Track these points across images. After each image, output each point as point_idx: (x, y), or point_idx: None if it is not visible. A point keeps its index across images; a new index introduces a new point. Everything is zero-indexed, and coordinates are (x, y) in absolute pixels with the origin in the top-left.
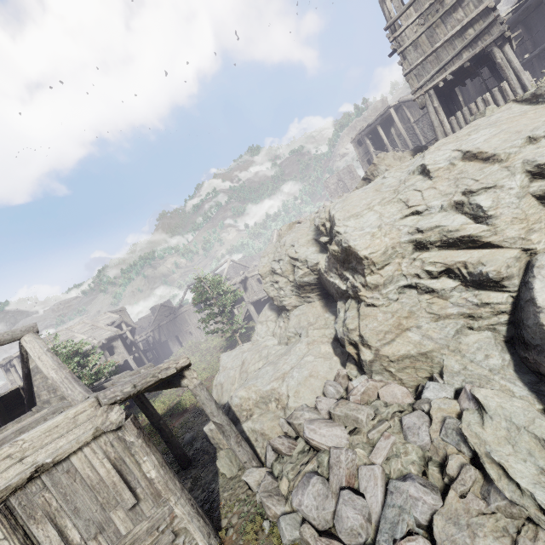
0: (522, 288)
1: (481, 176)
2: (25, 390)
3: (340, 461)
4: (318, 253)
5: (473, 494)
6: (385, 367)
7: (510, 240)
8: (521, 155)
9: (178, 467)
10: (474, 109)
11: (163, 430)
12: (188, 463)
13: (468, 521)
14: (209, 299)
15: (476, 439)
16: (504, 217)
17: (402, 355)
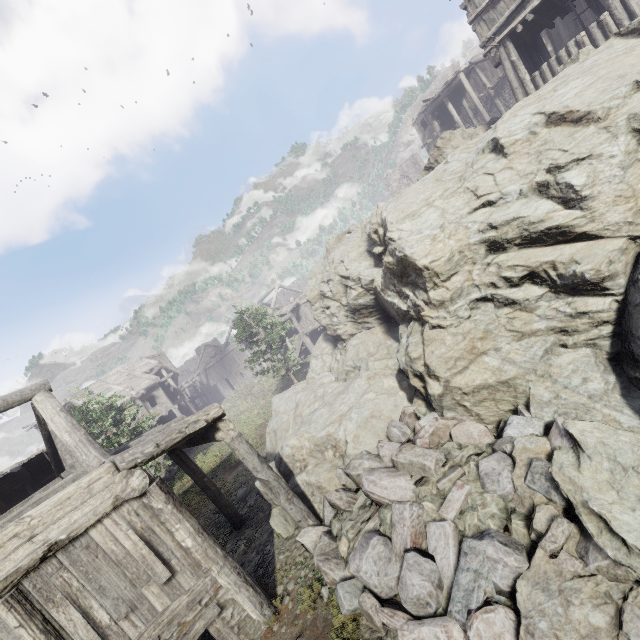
0: (630, 289)
1: (571, 145)
2: (50, 454)
3: (403, 519)
4: (372, 268)
5: (567, 552)
6: (458, 401)
7: (613, 227)
8: (626, 108)
9: (231, 528)
10: (565, 57)
11: (209, 488)
12: (241, 523)
13: (561, 586)
14: (254, 334)
15: (570, 486)
16: (604, 197)
17: (478, 385)
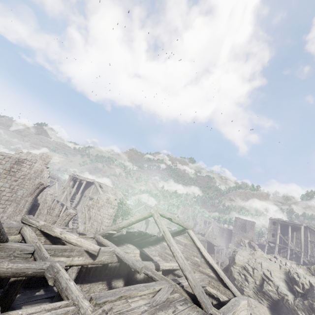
0: None
1: None
2: (158, 239)
3: None
4: (286, 289)
5: None
6: None
7: None
8: None
9: None
10: None
11: None
12: None
13: None
14: None
15: None
16: None
17: None
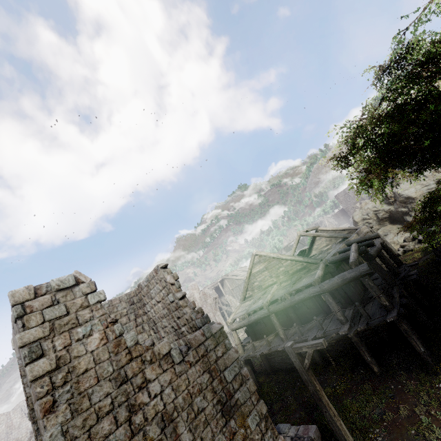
0: None
1: None
2: (309, 248)
3: None
4: (388, 206)
5: None
6: None
7: None
8: None
9: None
10: None
11: None
12: None
13: None
14: None
15: None
16: None
17: None
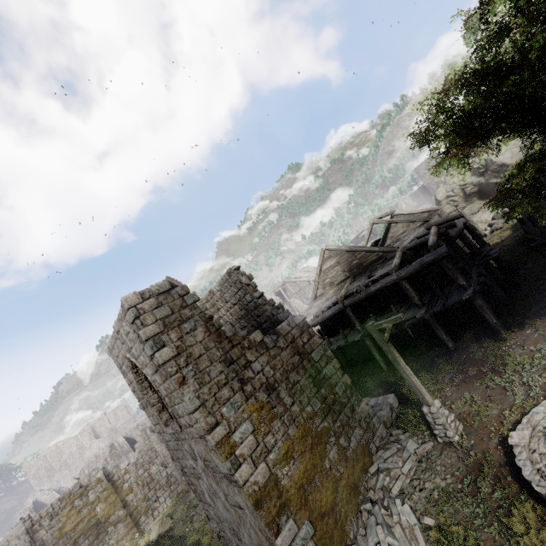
0: None
1: None
2: (383, 238)
3: None
4: (477, 178)
5: None
6: None
7: None
8: None
9: None
10: None
11: None
12: None
13: None
14: None
15: None
16: None
17: None
